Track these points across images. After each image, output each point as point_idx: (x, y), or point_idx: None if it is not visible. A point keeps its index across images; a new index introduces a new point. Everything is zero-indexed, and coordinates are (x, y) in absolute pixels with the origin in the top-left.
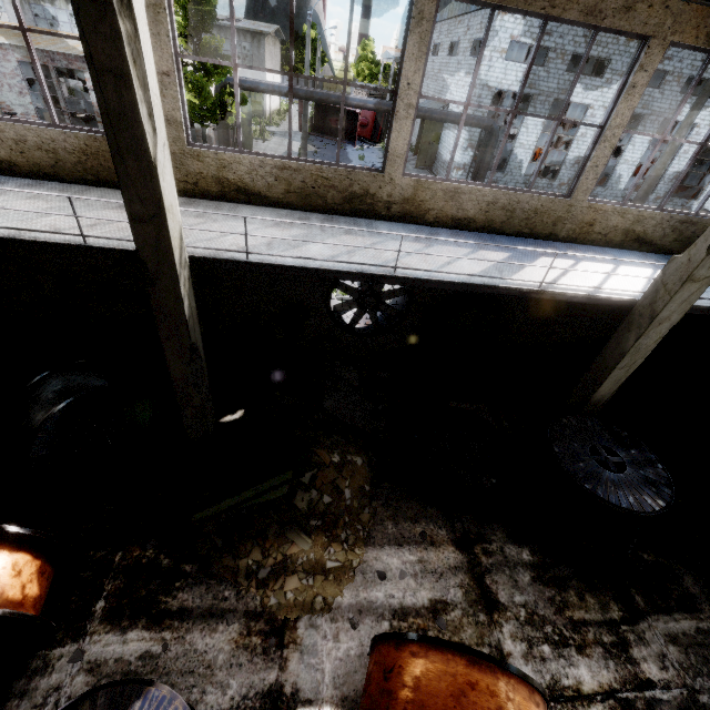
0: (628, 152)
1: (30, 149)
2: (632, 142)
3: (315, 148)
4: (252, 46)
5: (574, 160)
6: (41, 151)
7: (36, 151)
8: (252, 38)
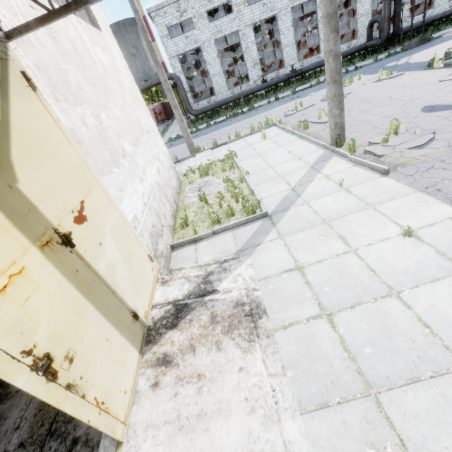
0: (283, 40)
1: None
2: (281, 33)
3: None
4: None
5: (252, 64)
6: None
7: None
8: None
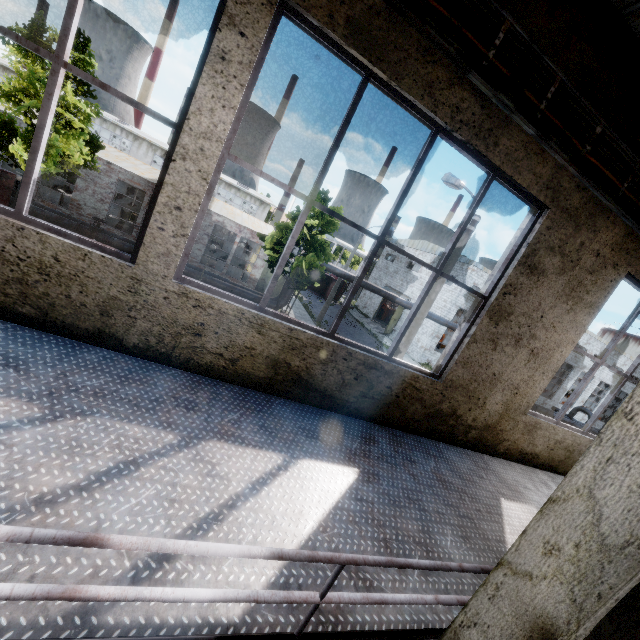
0: None
1: (559, 447)
2: None
3: (304, 296)
4: (258, 208)
5: None
6: (564, 449)
7: (560, 449)
8: (260, 204)
